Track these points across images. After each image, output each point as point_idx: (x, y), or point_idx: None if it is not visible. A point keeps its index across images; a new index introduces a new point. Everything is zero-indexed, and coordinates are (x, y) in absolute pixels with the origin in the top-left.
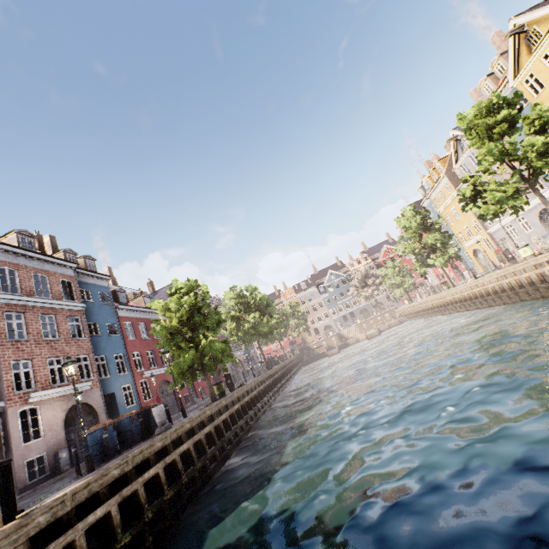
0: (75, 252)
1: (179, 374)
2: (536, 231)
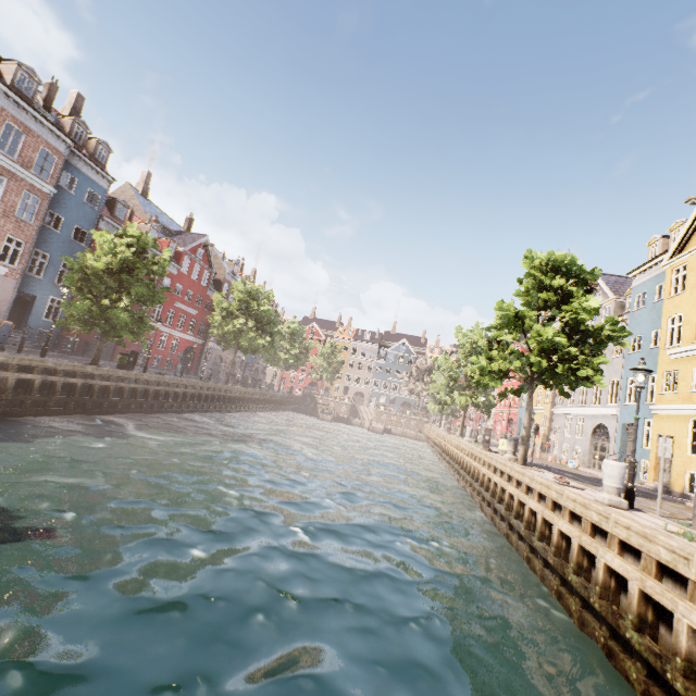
0: (89, 129)
1: (72, 316)
2: (583, 442)
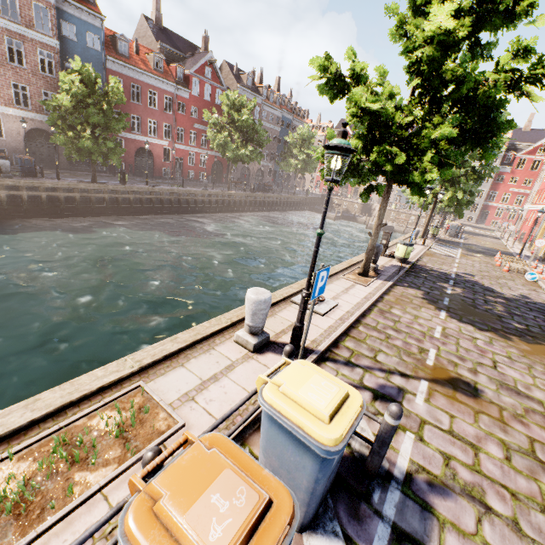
0: None
1: (68, 148)
2: None
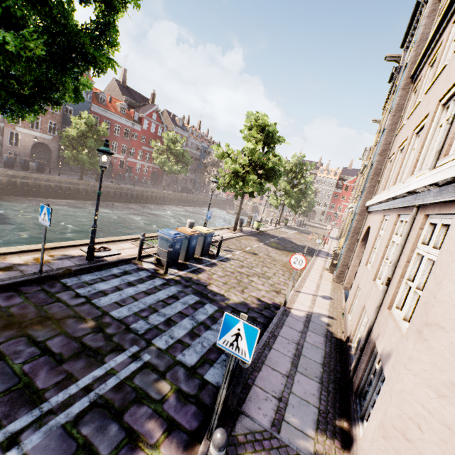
0: None
1: (68, 158)
2: None
